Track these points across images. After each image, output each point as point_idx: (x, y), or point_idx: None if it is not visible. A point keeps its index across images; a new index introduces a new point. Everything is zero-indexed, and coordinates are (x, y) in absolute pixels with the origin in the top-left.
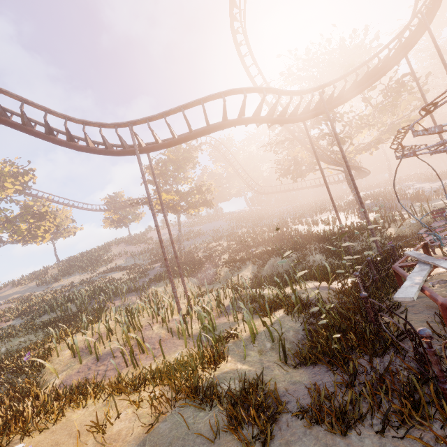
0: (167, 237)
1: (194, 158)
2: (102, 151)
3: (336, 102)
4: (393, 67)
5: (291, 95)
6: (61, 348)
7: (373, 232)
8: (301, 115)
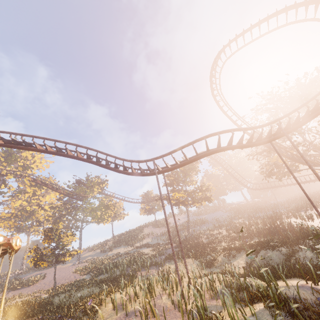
0: (181, 223)
1: (196, 168)
2: (139, 174)
3: (294, 126)
4: None
5: (253, 129)
6: (107, 300)
7: None
8: (265, 139)
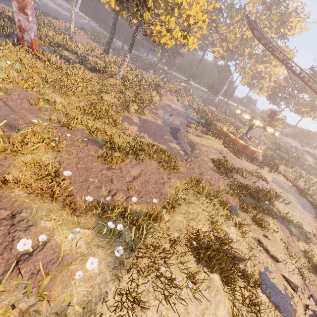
0: None
1: None
2: None
3: None
4: None
5: None
6: (282, 165)
7: None
8: None
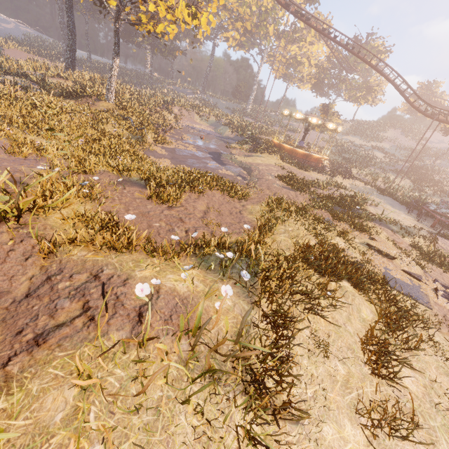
0: (440, 147)
1: None
2: (421, 112)
3: None
4: None
5: None
6: (353, 169)
7: None
8: None
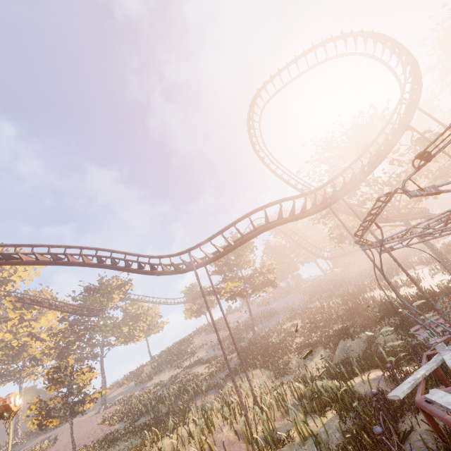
0: (243, 320)
1: (250, 244)
2: (172, 272)
3: (351, 185)
4: (397, 142)
5: (304, 196)
6: None
7: (433, 304)
8: (321, 205)
